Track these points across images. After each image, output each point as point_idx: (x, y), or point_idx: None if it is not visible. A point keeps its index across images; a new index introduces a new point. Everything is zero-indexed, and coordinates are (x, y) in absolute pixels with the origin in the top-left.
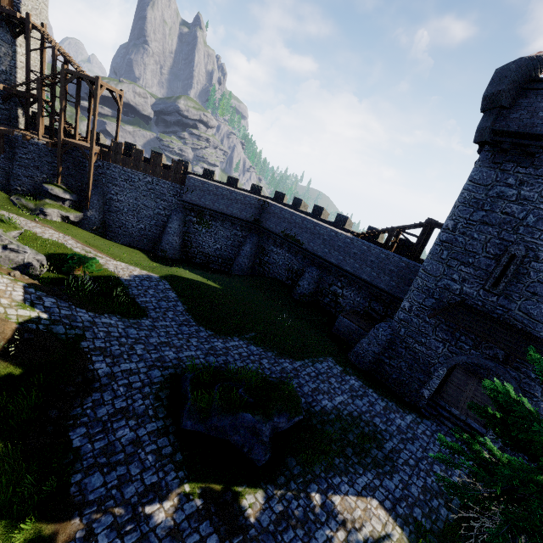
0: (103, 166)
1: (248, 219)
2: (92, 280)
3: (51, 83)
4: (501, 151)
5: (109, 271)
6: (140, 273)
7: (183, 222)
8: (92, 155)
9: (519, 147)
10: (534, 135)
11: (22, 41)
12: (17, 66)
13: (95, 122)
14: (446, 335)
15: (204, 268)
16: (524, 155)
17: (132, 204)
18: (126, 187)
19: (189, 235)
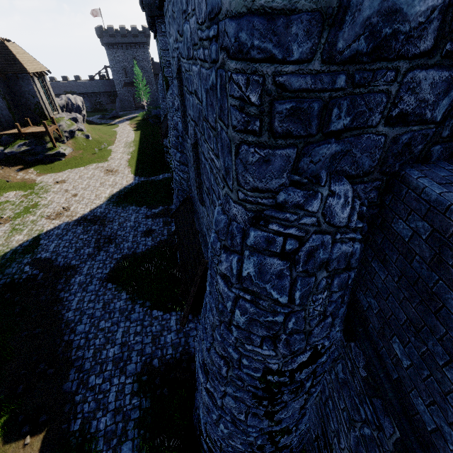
0: None
1: None
2: None
3: None
4: (108, 47)
5: None
6: None
7: None
8: None
9: (110, 45)
10: (111, 43)
11: None
12: None
13: None
14: (128, 91)
15: None
16: (112, 47)
17: None
18: None
19: None
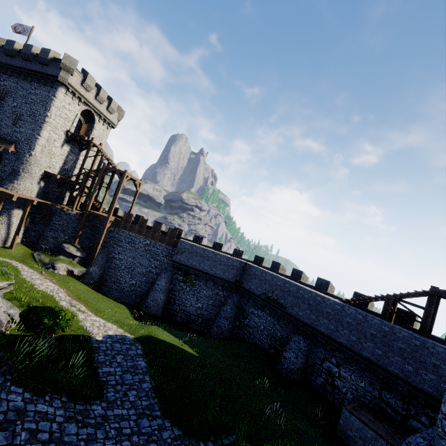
0: (113, 231)
1: (229, 279)
2: (61, 339)
3: (94, 175)
4: None
5: (83, 328)
6: (115, 333)
7: (170, 280)
8: (108, 222)
9: None
10: None
11: (85, 153)
12: (76, 167)
13: (116, 199)
14: None
15: (183, 327)
16: None
17: (130, 262)
18: (128, 248)
19: (174, 292)
